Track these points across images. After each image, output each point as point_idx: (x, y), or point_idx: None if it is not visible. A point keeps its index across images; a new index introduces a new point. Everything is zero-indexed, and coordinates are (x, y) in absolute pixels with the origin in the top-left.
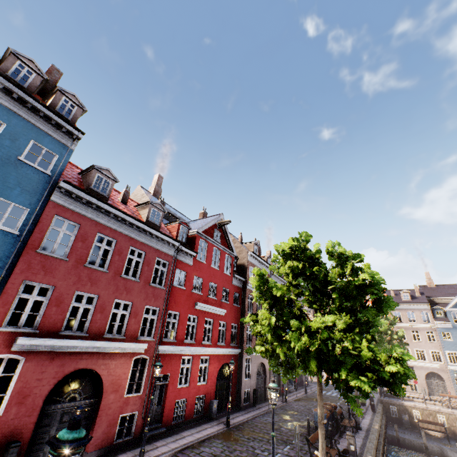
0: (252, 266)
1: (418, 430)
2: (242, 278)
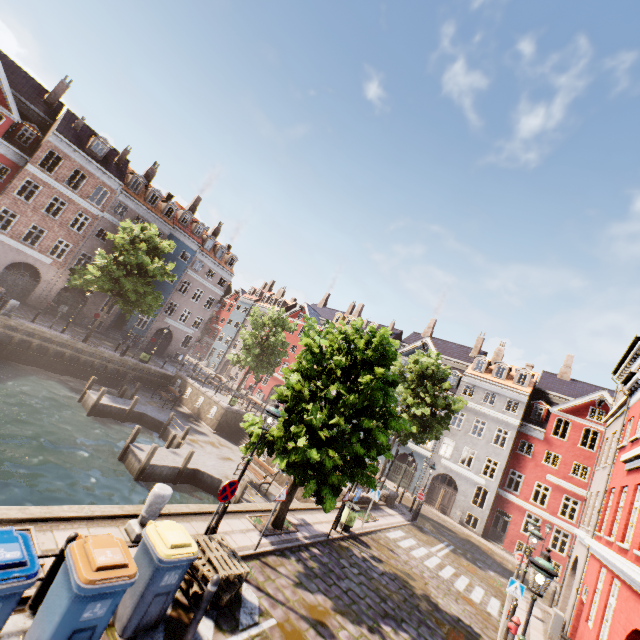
0: (60, 154)
1: (177, 404)
2: (24, 154)
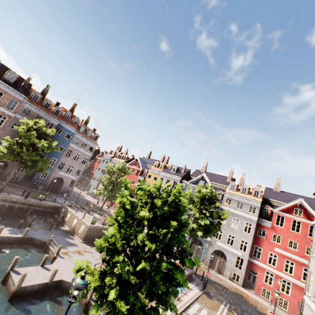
0: None
1: (61, 224)
2: None
